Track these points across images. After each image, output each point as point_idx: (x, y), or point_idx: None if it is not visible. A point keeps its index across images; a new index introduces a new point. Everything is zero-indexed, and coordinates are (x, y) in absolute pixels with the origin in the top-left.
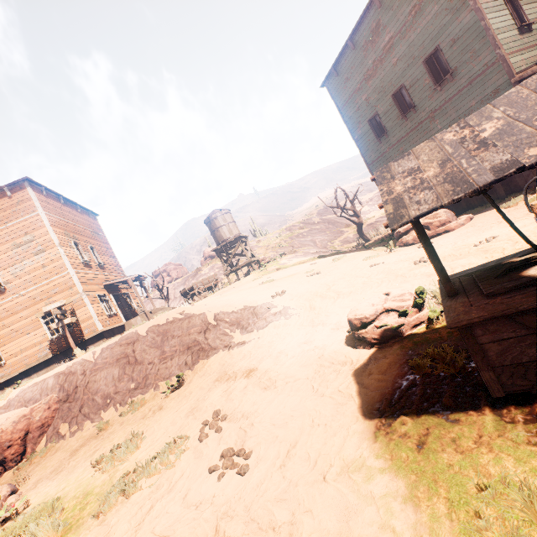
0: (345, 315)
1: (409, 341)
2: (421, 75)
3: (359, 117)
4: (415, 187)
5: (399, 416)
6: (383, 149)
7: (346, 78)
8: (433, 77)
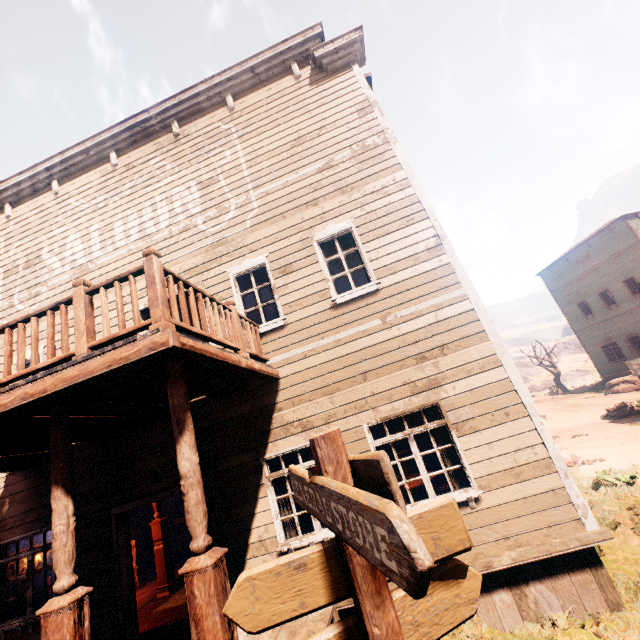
0: (593, 416)
1: (636, 415)
2: (621, 288)
3: (569, 299)
4: (639, 368)
5: (637, 422)
6: (590, 324)
7: (559, 275)
8: (630, 291)
